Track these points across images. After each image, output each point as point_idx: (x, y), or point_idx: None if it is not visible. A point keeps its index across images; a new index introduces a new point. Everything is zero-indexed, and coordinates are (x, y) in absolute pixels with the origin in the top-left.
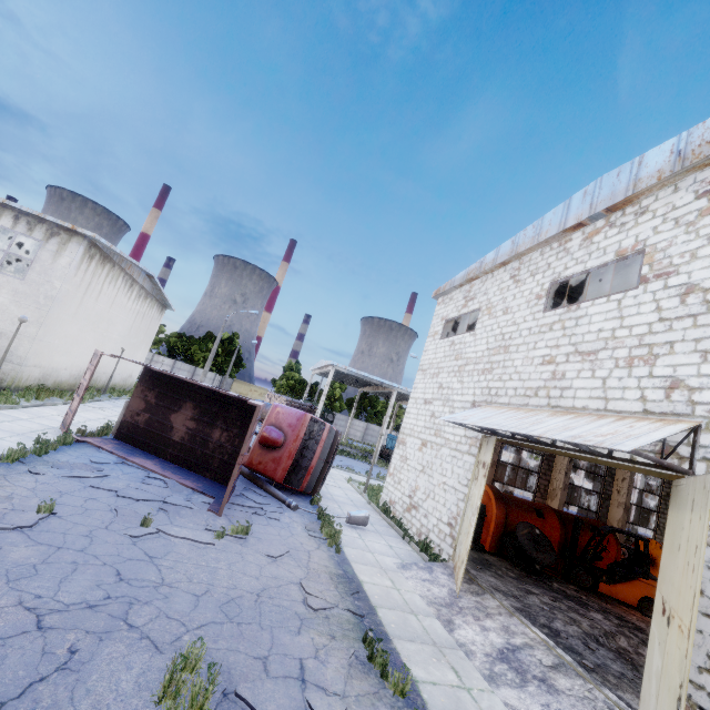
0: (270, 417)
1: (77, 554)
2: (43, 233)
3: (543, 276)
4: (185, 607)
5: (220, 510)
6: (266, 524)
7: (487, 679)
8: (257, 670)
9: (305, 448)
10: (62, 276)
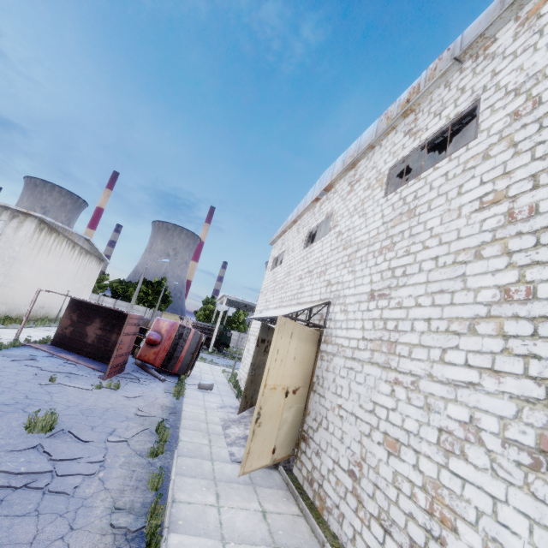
0: (154, 326)
1: (5, 388)
2: (8, 216)
3: (305, 229)
4: (60, 409)
5: (105, 377)
6: (137, 386)
7: (228, 444)
8: (87, 429)
9: (178, 345)
10: (20, 243)
